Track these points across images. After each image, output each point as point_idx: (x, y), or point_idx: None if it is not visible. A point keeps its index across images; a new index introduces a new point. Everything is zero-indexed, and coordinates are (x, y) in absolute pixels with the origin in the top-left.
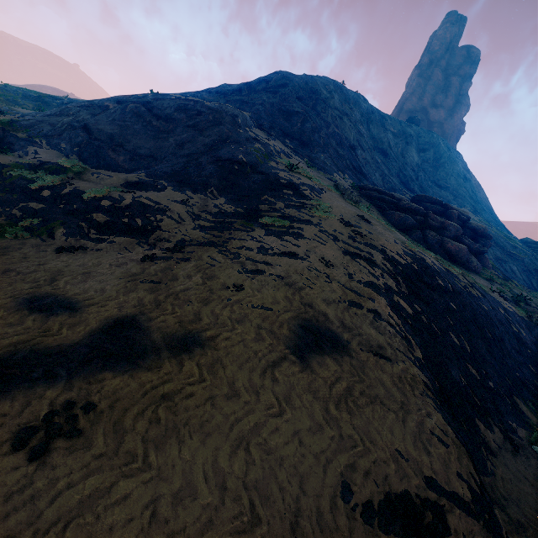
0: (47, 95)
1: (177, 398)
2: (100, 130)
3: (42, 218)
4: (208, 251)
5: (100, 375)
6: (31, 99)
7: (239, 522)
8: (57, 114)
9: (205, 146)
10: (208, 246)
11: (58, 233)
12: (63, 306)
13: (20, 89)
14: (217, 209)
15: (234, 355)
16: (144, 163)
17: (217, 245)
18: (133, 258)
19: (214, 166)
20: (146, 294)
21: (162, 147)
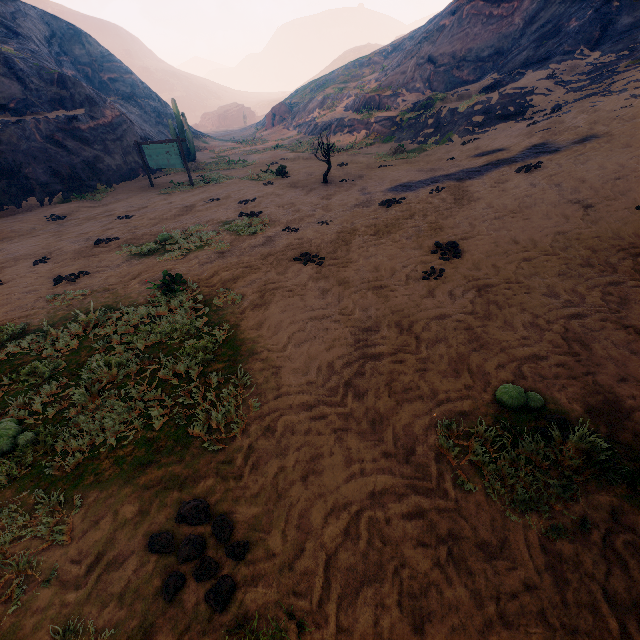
0: (374, 54)
1: (587, 154)
2: (442, 55)
3: (438, 135)
4: (588, 101)
5: (537, 158)
6: (365, 66)
7: (634, 171)
8: (403, 62)
9: (564, 2)
10: (586, 98)
11: (454, 139)
12: (495, 151)
13: (355, 62)
14: (590, 67)
15: (625, 136)
16: (488, 66)
17: (597, 94)
18: (518, 129)
19: (582, 20)
20: (543, 135)
21: (507, 36)
